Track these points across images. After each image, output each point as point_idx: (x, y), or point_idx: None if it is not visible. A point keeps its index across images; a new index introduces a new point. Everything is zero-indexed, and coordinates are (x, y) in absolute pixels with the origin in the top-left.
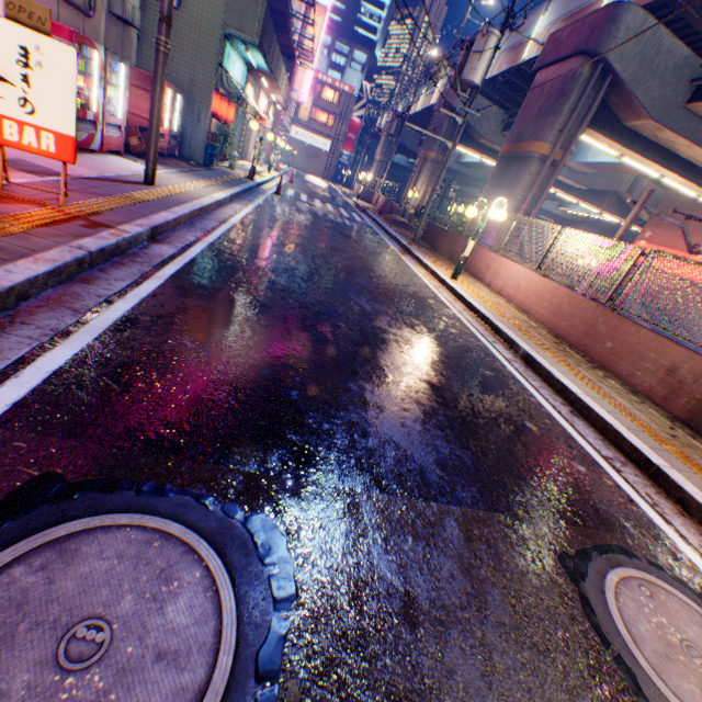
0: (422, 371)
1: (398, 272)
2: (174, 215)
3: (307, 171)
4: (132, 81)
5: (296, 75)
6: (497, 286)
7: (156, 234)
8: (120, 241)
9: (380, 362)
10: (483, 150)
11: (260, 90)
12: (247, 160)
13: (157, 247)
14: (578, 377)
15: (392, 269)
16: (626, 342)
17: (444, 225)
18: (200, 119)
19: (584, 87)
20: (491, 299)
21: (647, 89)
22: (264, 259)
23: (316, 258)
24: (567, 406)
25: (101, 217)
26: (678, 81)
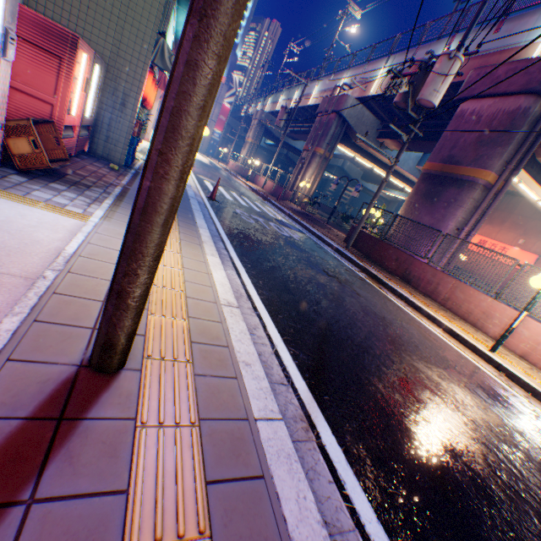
0: None
1: (463, 366)
2: None
3: None
4: None
5: None
6: (517, 347)
7: None
8: None
9: None
10: (358, 150)
11: None
12: (144, 138)
13: None
14: None
15: (452, 360)
16: None
17: (384, 237)
18: (124, 102)
19: (532, 124)
20: None
21: None
22: None
23: (476, 452)
24: None
25: None
26: None
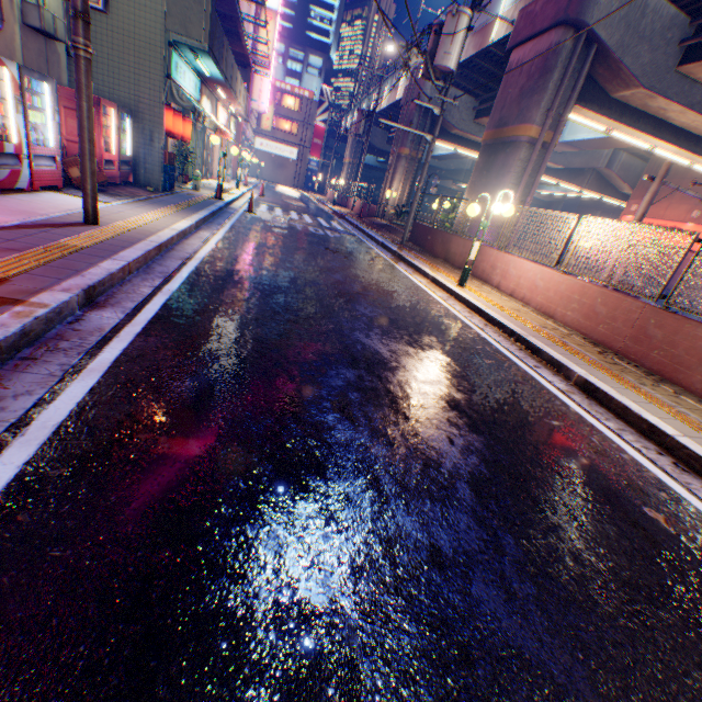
0: (485, 448)
1: (400, 287)
2: (121, 262)
3: (277, 182)
4: (65, 104)
5: (254, 84)
6: (508, 288)
7: (94, 295)
8: (27, 325)
9: (428, 450)
10: (456, 141)
11: (217, 102)
12: (213, 178)
13: (95, 315)
14: (656, 405)
15: (391, 284)
16: (695, 348)
17: (433, 224)
18: (152, 139)
19: (568, 60)
20: (508, 305)
21: (636, 55)
22: (245, 302)
23: (306, 287)
24: (665, 455)
25: (5, 287)
26: (667, 43)
